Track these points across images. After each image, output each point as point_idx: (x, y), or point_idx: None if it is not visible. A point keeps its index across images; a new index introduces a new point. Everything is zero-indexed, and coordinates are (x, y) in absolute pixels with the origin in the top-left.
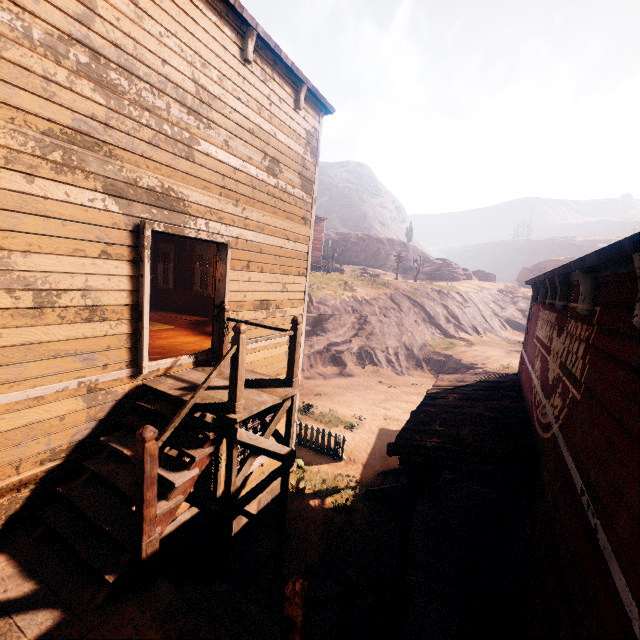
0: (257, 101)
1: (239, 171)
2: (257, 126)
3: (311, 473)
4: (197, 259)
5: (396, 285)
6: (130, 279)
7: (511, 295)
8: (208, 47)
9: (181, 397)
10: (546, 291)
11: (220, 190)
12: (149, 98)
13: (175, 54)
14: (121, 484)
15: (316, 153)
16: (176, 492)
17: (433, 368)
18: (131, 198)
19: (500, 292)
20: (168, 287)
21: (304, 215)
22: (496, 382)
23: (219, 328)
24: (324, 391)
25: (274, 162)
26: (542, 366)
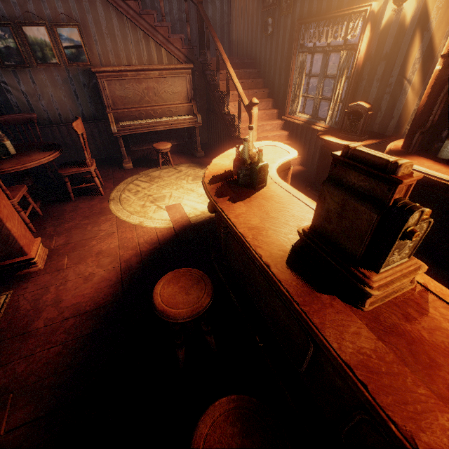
0: None
1: None
2: None
3: None
4: None
5: None
6: None
7: None
8: None
9: None
10: None
11: None
12: None
13: None
14: None
15: None
16: None
17: None
18: None
19: None
20: None
21: None
22: None
23: None
24: None
25: None
26: None
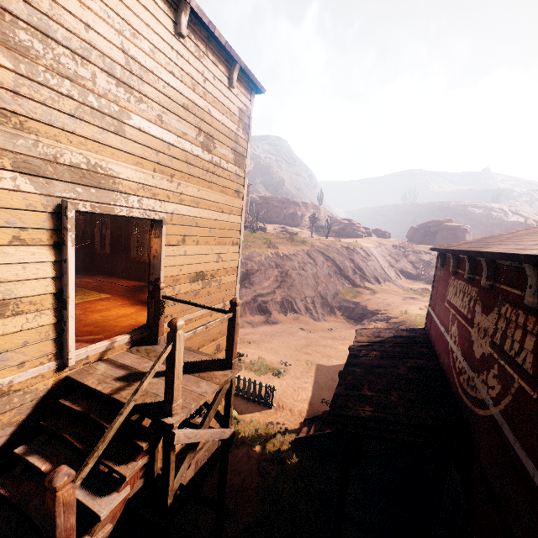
0: (191, 77)
1: (173, 146)
2: (191, 102)
3: (244, 423)
4: (133, 226)
5: (311, 242)
6: (51, 265)
7: (403, 250)
8: (138, 16)
9: (111, 395)
10: (458, 262)
11: (154, 166)
12: (70, 65)
13: (100, 19)
14: (35, 514)
15: (248, 130)
16: (102, 523)
17: (344, 314)
18: (50, 176)
19: (394, 247)
20: (105, 252)
21: (237, 188)
22: (408, 337)
23: (154, 306)
24: (253, 339)
25: (208, 138)
26: (462, 335)
